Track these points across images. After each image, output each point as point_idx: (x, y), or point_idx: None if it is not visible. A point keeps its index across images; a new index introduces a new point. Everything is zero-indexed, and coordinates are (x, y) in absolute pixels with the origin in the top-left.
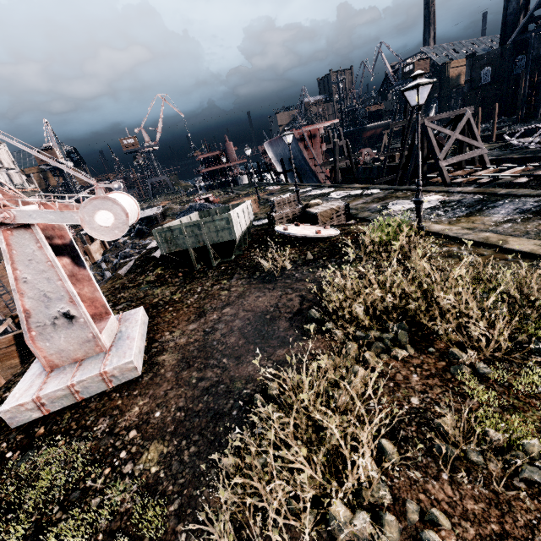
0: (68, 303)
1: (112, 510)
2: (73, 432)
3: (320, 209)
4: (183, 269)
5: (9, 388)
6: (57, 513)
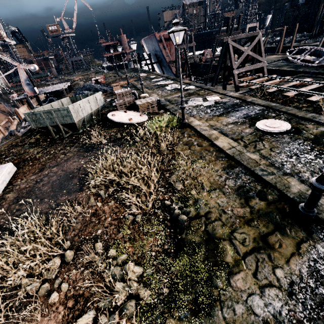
0: None
1: None
2: None
3: (142, 101)
4: (51, 136)
5: None
6: None
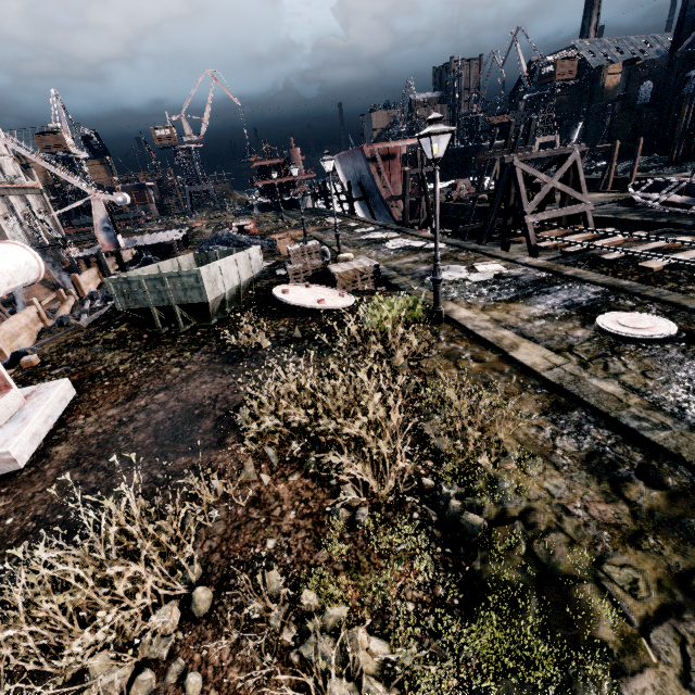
0: None
1: None
2: None
3: (343, 268)
4: (151, 329)
5: None
6: None
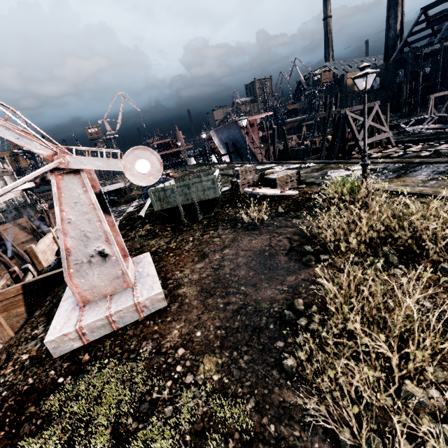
0: (103, 243)
1: (189, 414)
2: (120, 355)
3: (277, 175)
4: (169, 224)
5: (36, 326)
6: (132, 424)
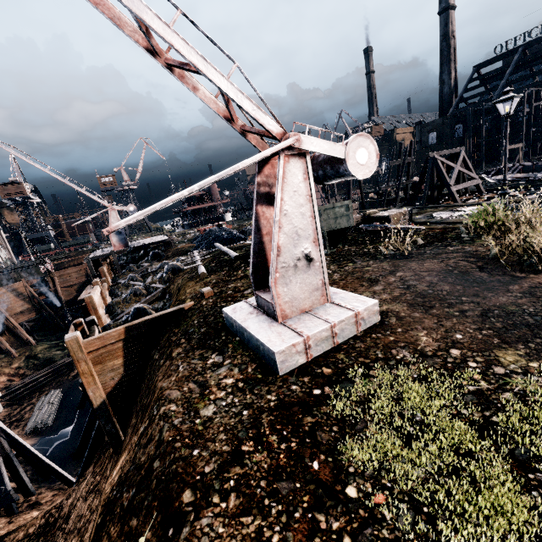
0: (311, 244)
1: (541, 395)
2: (374, 364)
3: (388, 213)
4: None
5: (205, 357)
6: (473, 413)
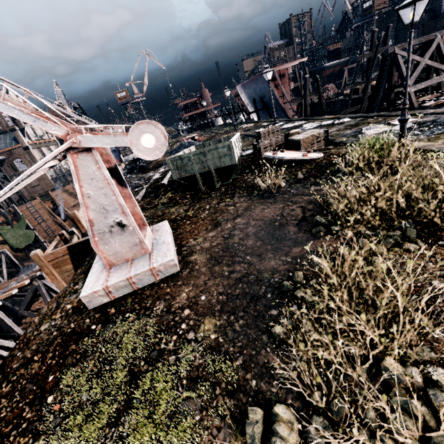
0: (120, 214)
1: (187, 364)
2: (138, 311)
3: (302, 136)
4: (189, 192)
5: (77, 283)
6: (144, 366)
